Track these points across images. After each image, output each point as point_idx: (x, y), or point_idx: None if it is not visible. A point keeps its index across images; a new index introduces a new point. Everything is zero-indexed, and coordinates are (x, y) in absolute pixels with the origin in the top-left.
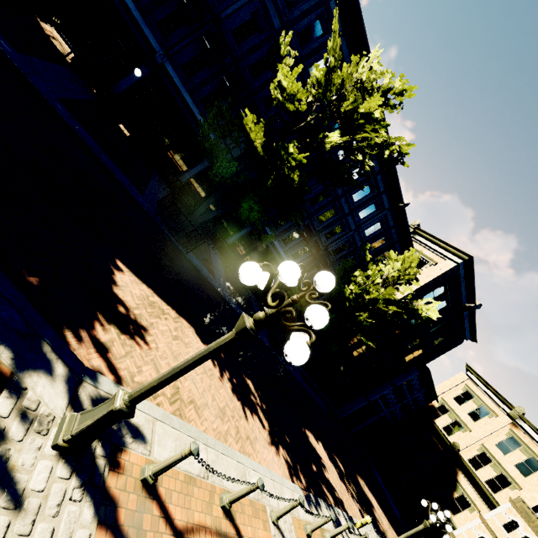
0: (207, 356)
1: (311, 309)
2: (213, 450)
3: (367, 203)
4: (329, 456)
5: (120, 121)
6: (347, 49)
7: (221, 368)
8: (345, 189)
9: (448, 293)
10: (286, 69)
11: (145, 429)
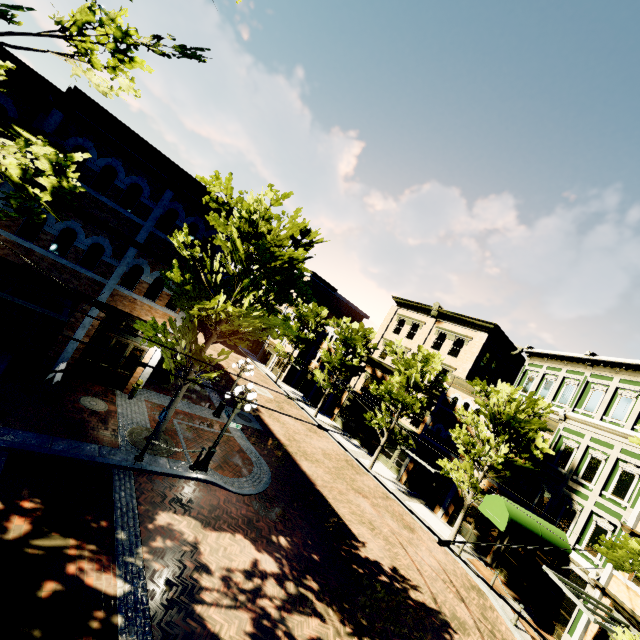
0: None
1: None
2: None
3: None
4: None
5: None
6: None
7: None
8: None
9: None
10: None
11: None
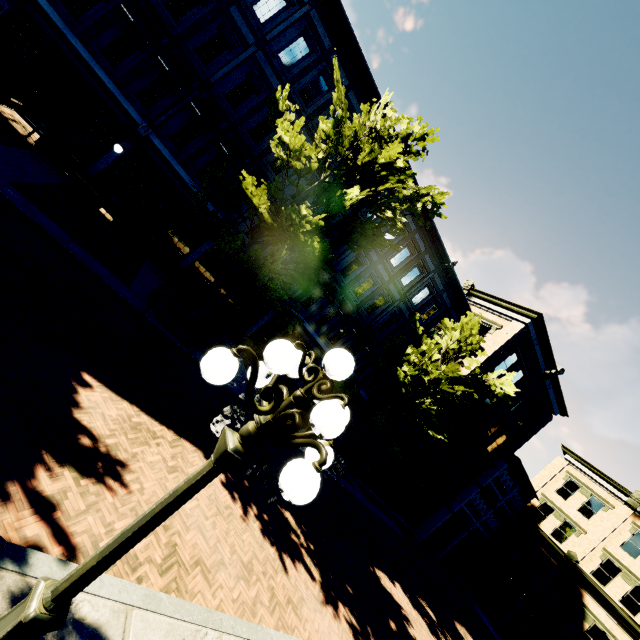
0: (173, 505)
1: (317, 409)
2: (232, 637)
3: (409, 267)
4: (412, 602)
5: (100, 205)
6: (358, 102)
7: (244, 502)
8: (381, 254)
9: (522, 361)
10: (286, 123)
11: (111, 629)
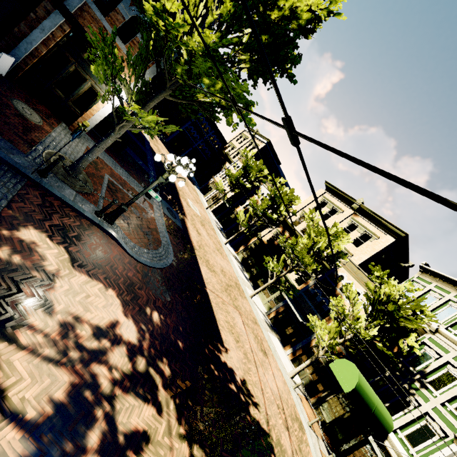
0: None
1: None
2: None
3: None
4: None
5: None
6: None
7: None
8: None
9: None
10: None
11: None
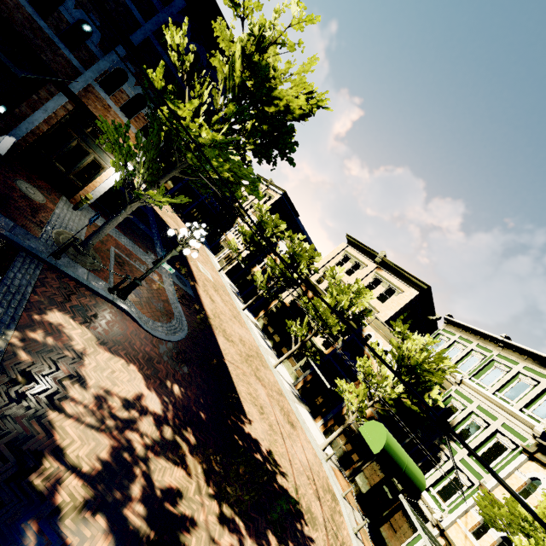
0: None
1: None
2: None
3: None
4: None
5: None
6: None
7: None
8: None
9: None
10: None
11: None
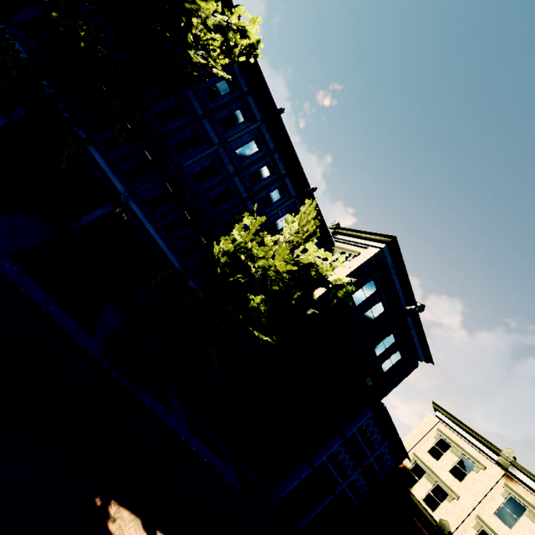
0: None
1: None
2: None
3: (269, 187)
4: None
5: None
6: None
7: None
8: (238, 167)
9: (381, 291)
10: None
11: None
